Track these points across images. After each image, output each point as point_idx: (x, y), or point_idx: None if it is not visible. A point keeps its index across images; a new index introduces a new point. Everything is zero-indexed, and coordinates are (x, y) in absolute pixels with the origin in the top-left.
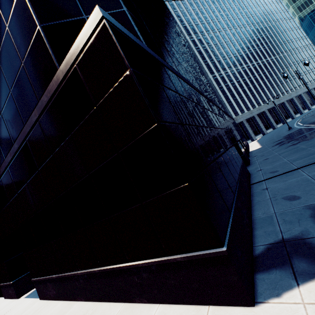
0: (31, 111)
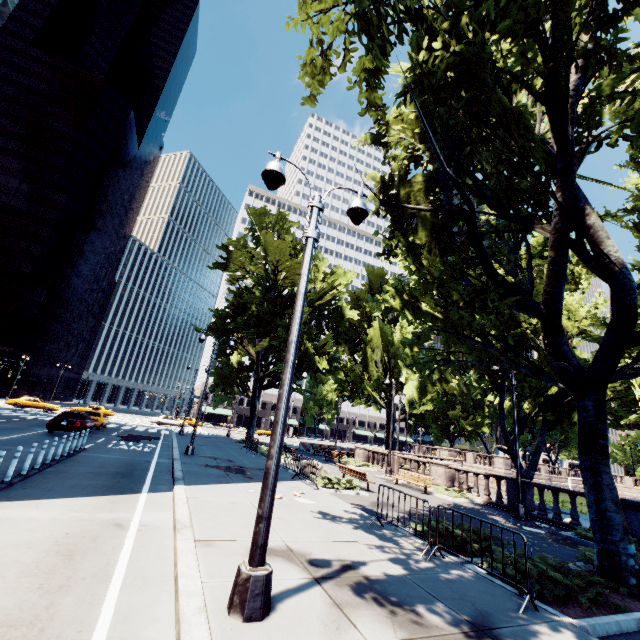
0: None
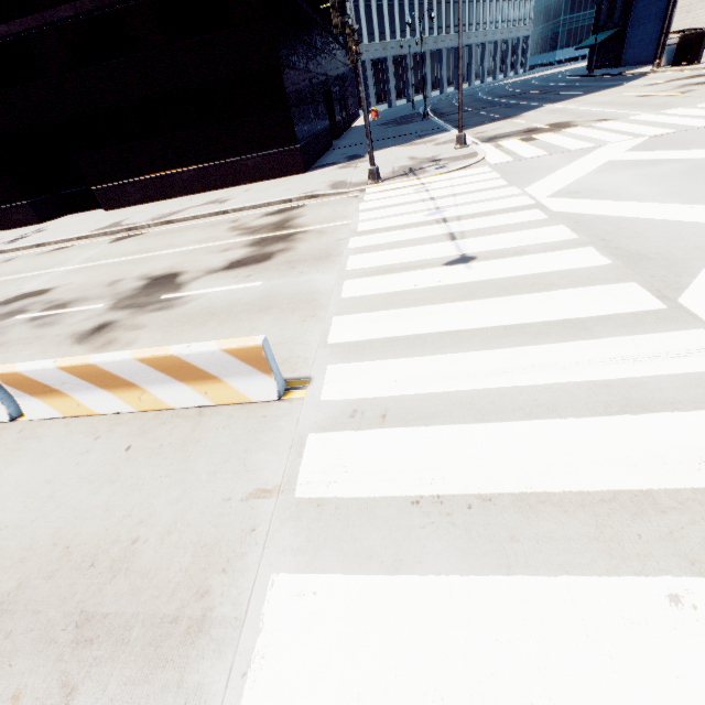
0: None
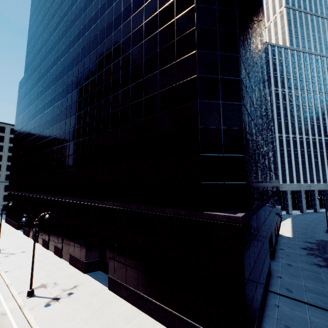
0: (168, 206)
